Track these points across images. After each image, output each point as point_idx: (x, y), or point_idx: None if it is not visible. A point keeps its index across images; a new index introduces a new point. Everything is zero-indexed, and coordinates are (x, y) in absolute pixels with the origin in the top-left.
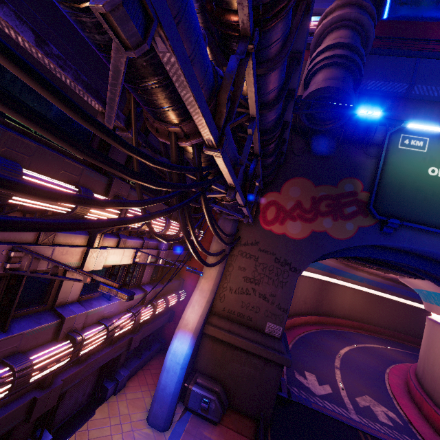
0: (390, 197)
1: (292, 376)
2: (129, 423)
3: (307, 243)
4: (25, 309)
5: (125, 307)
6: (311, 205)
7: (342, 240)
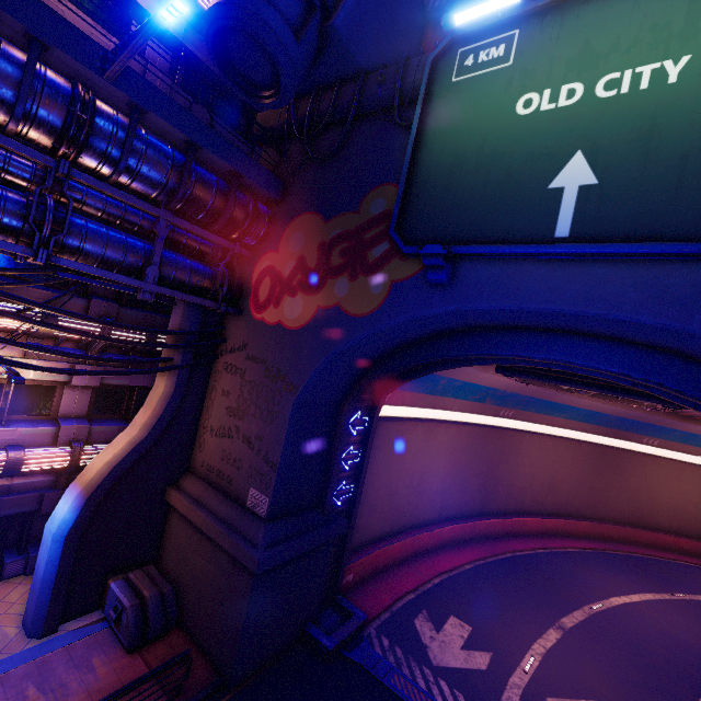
0: (432, 199)
1: (406, 618)
2: None
3: (310, 333)
4: None
5: None
6: (318, 261)
7: (363, 317)
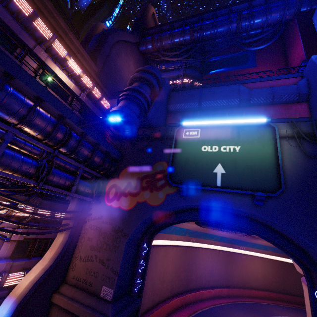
0: (180, 170)
1: None
2: None
3: (134, 211)
4: None
5: None
6: (136, 184)
7: (156, 206)
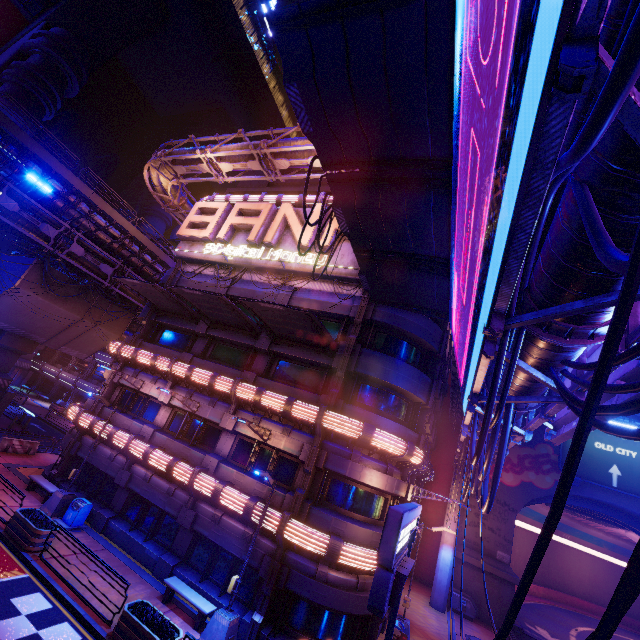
0: None
1: (523, 624)
2: (421, 603)
3: (519, 489)
4: None
5: None
6: (517, 461)
7: (544, 489)
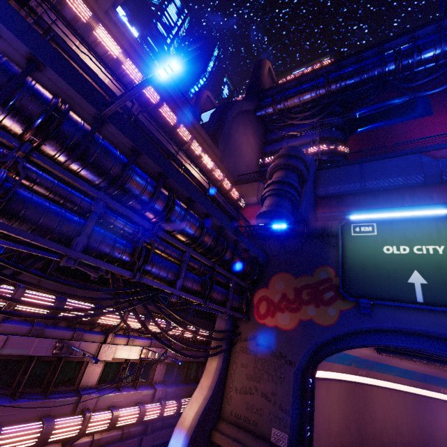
0: (356, 279)
1: None
2: None
3: (297, 332)
4: (61, 387)
5: (134, 400)
6: (294, 296)
7: (328, 326)
